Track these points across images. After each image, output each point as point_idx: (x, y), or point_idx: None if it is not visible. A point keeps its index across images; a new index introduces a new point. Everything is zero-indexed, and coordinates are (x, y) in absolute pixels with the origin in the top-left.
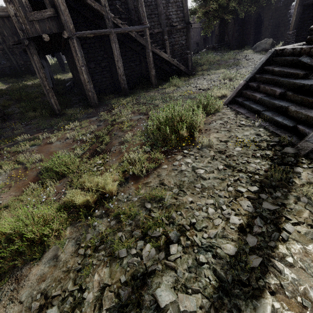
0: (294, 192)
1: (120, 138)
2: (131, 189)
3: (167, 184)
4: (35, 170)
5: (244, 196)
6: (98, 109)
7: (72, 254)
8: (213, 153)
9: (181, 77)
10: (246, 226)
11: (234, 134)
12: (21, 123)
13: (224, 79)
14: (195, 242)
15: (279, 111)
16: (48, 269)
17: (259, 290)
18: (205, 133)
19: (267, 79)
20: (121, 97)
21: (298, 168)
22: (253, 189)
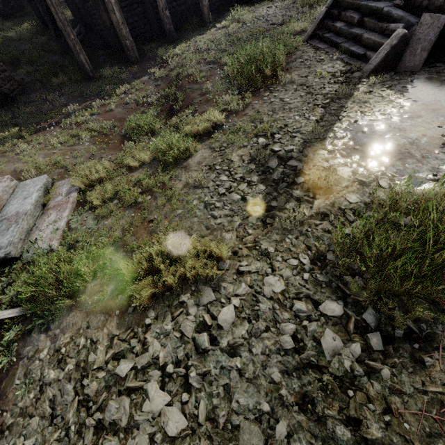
0: (352, 99)
1: (198, 90)
2: (234, 119)
3: (261, 112)
4: (117, 135)
5: (319, 107)
6: (143, 66)
7: (212, 152)
8: (296, 87)
9: (244, 7)
10: (319, 120)
11: (314, 69)
12: (51, 94)
13: (303, 6)
14: (289, 132)
15: (355, 41)
16: (200, 160)
17: (324, 138)
18: (287, 72)
19: (348, 4)
20: (168, 45)
21: (358, 86)
22: (325, 102)
